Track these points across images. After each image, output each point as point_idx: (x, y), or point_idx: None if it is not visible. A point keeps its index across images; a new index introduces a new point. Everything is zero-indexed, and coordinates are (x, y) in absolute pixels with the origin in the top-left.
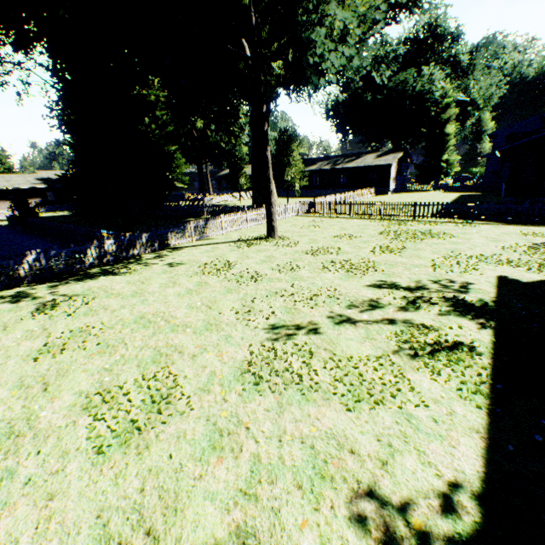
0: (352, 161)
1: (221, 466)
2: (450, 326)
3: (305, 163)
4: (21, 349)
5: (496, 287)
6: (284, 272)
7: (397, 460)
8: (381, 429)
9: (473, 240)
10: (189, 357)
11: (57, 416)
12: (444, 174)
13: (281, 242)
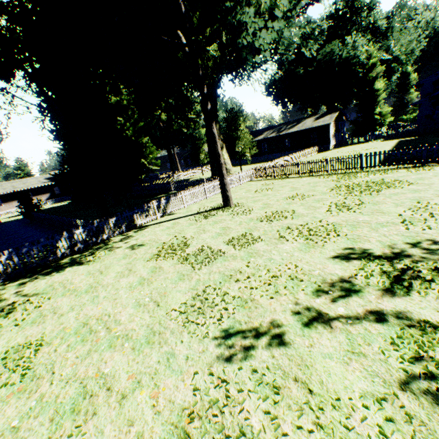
0: (293, 126)
1: None
2: None
3: (253, 134)
4: None
5: None
6: (239, 246)
7: None
8: None
9: (436, 185)
10: (116, 399)
11: None
12: (379, 125)
13: (236, 210)
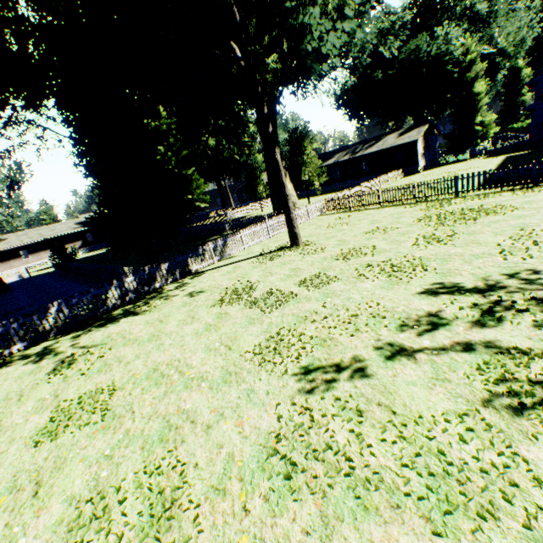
0: (371, 146)
1: None
2: None
3: (322, 158)
4: (27, 428)
5: None
6: (313, 287)
7: None
8: None
9: None
10: (202, 429)
11: None
12: (481, 138)
13: (306, 249)
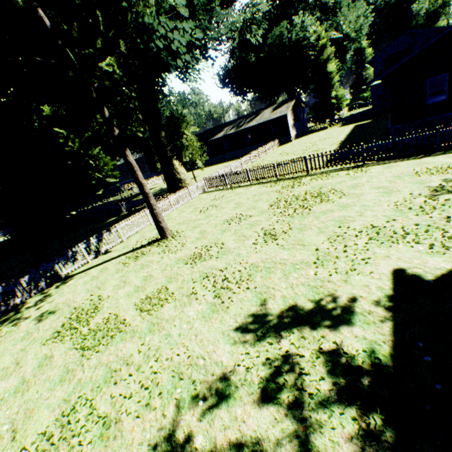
0: (252, 120)
1: None
2: None
3: (214, 131)
4: None
5: (393, 302)
6: (147, 310)
7: None
8: None
9: (364, 196)
10: None
11: None
12: (337, 109)
13: (170, 244)
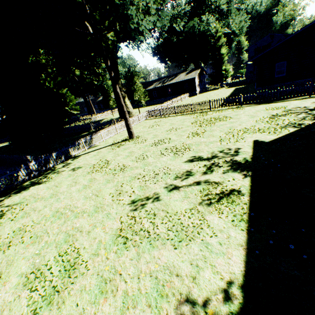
0: (172, 79)
1: (106, 303)
2: (228, 180)
3: (146, 85)
4: None
5: (253, 148)
6: (139, 161)
7: (201, 274)
8: (192, 256)
9: (241, 118)
10: (86, 233)
11: (8, 295)
12: (225, 78)
13: (137, 140)
